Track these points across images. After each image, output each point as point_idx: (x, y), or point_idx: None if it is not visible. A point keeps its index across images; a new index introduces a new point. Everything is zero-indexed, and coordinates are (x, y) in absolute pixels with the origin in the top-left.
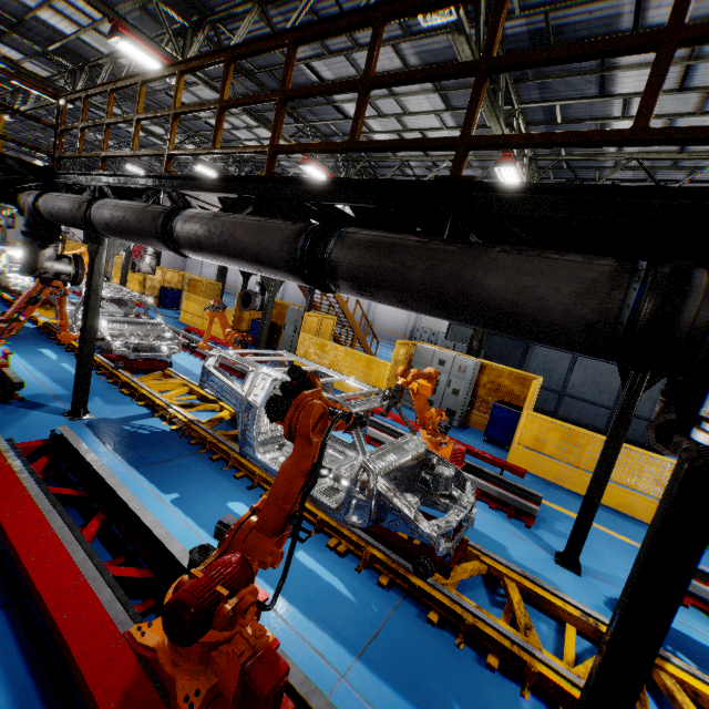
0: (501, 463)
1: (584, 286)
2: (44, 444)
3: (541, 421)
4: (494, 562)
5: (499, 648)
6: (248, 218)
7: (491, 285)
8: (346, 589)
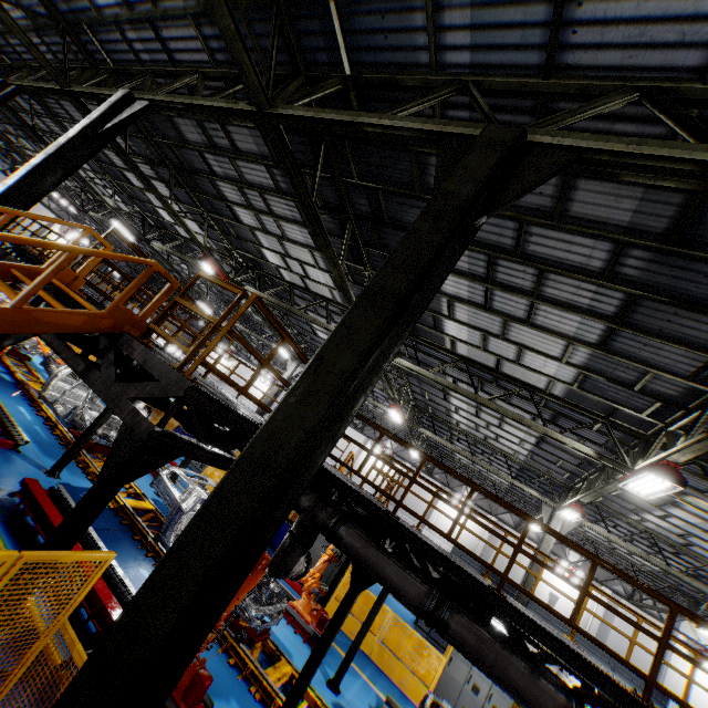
0: None
1: None
2: None
3: None
4: None
5: None
6: None
7: None
8: None
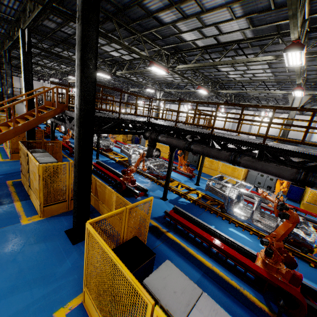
0: (305, 212)
1: None
2: (173, 211)
3: (316, 193)
4: None
5: None
6: (271, 164)
7: None
8: None
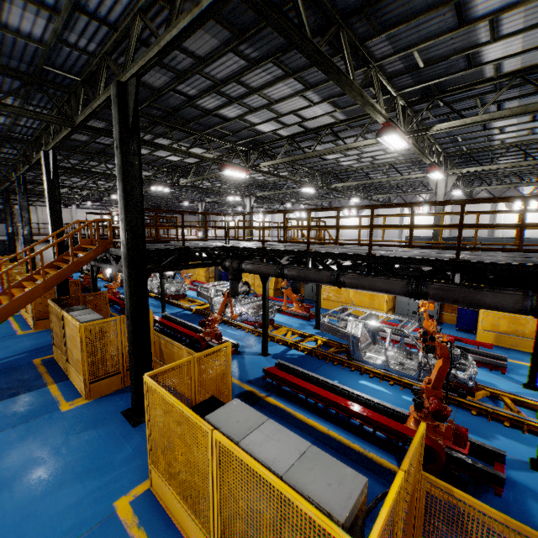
0: (476, 343)
1: (514, 301)
2: (276, 368)
3: (492, 314)
4: (492, 390)
5: (507, 420)
6: (379, 278)
7: (486, 301)
8: None
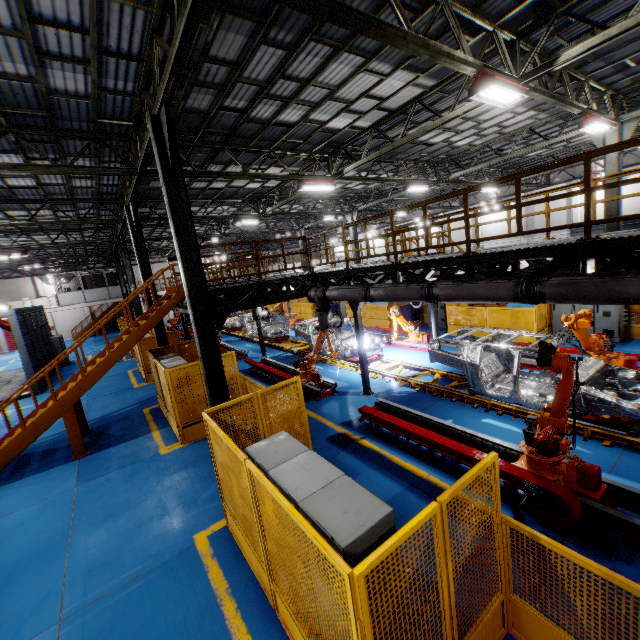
0: None
1: None
2: (376, 408)
3: None
4: None
5: None
6: (479, 282)
7: (629, 292)
8: (582, 449)
